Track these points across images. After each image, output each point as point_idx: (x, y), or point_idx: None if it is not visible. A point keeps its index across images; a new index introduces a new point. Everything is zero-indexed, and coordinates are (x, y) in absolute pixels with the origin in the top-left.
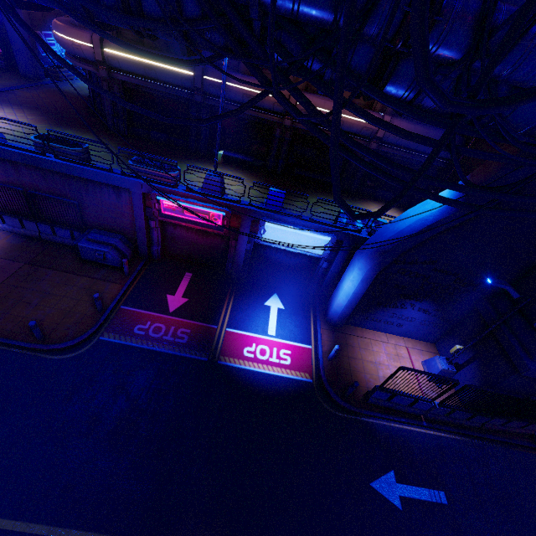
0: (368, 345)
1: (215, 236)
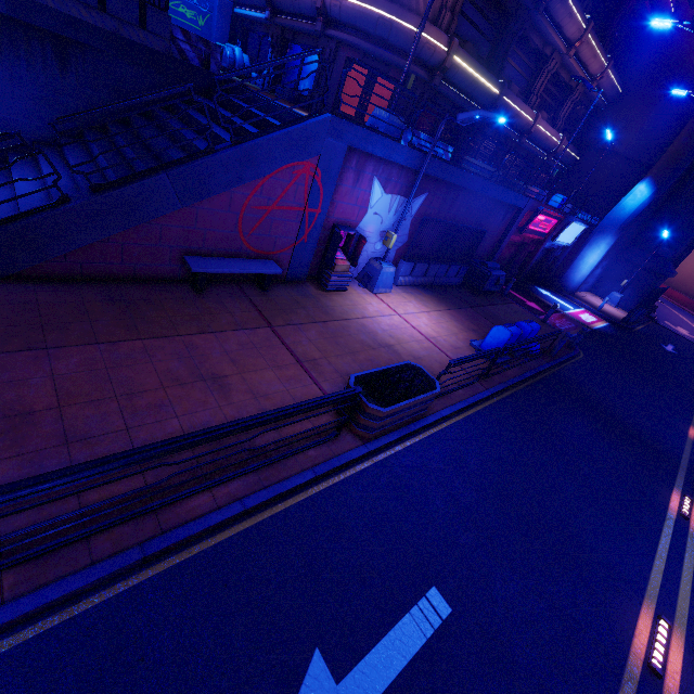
0: (588, 300)
1: (515, 247)
